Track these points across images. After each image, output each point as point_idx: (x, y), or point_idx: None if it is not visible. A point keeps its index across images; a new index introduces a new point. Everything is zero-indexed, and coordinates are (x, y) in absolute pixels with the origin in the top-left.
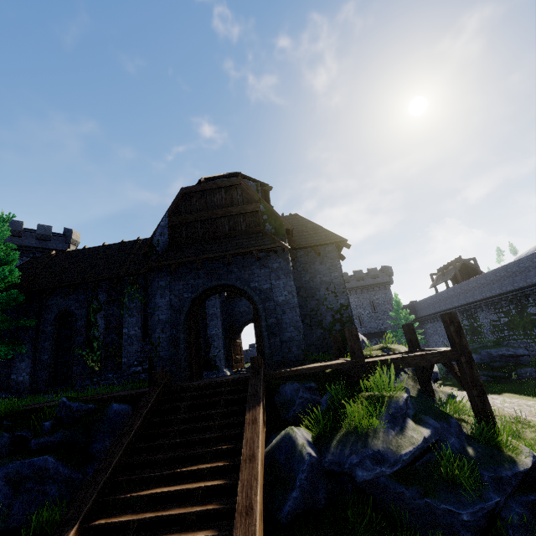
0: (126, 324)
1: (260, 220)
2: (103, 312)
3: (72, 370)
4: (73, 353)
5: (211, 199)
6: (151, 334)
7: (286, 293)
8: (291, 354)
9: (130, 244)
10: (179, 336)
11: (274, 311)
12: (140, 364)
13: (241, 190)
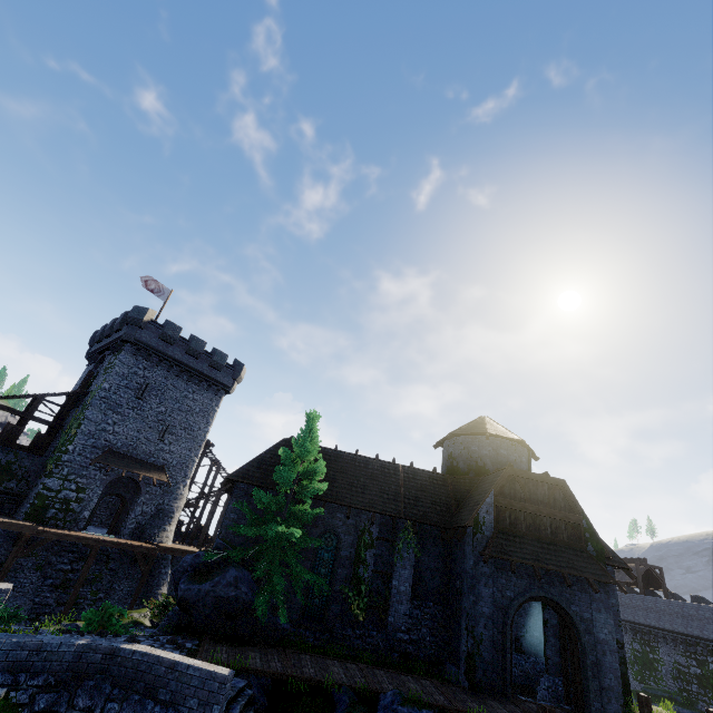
0: (396, 575)
1: (582, 536)
2: (374, 550)
3: (330, 608)
4: (334, 587)
5: (534, 491)
6: (473, 626)
7: (606, 631)
8: (611, 706)
9: (391, 467)
10: (506, 642)
11: (593, 647)
12: (407, 631)
13: (564, 493)
